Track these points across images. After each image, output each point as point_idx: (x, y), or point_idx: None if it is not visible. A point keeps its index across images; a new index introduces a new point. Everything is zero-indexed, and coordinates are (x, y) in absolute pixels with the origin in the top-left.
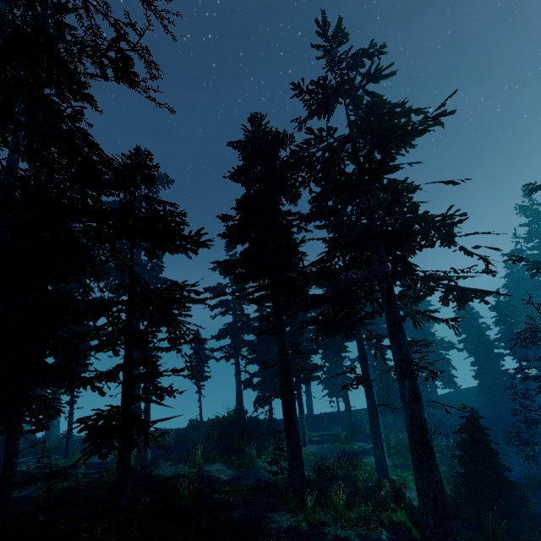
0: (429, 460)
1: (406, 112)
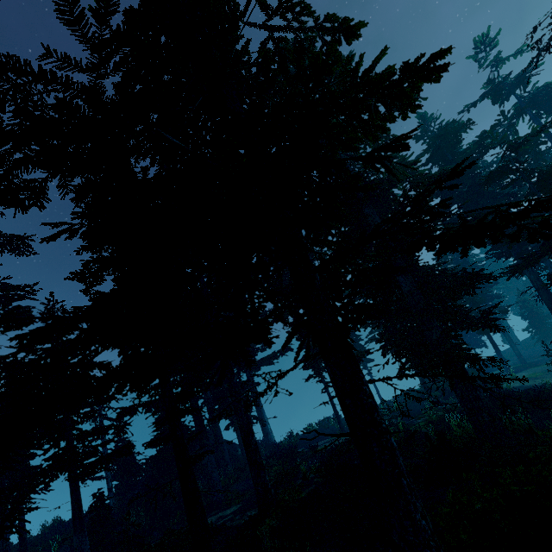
0: None
1: None
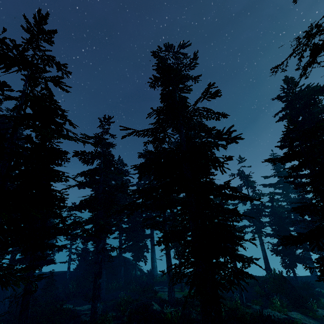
0: None
1: None
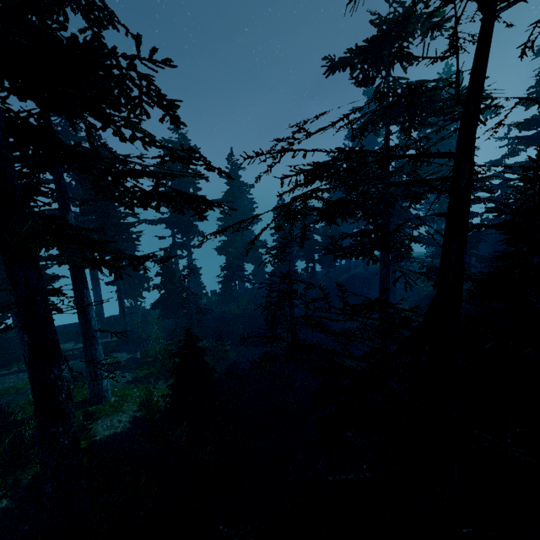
0: (52, 428)
1: None
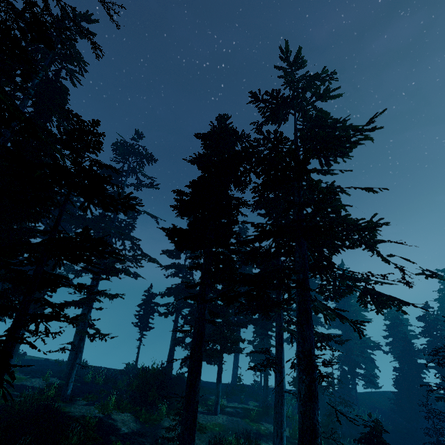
0: None
1: (345, 127)
